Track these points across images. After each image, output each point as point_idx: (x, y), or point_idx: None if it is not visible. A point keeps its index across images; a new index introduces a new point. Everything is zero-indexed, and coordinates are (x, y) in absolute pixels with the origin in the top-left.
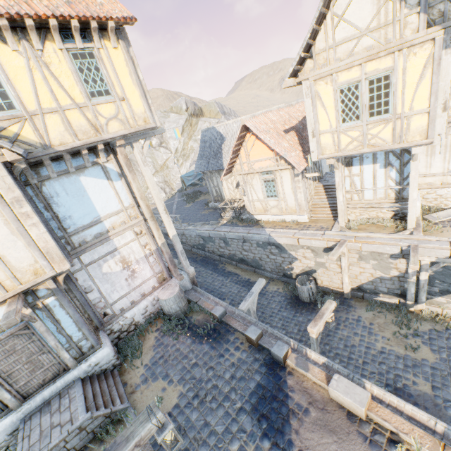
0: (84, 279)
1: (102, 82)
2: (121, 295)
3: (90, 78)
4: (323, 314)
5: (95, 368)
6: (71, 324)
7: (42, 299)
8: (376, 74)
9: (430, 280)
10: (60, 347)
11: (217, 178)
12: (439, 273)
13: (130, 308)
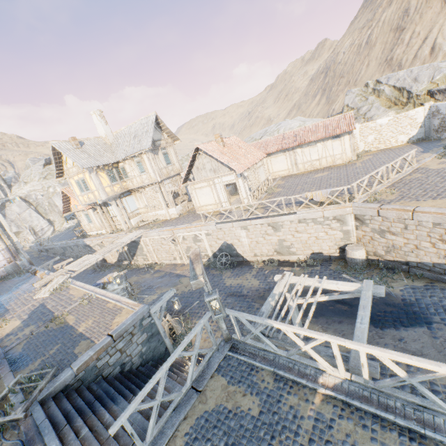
0: None
1: None
2: None
3: None
4: (63, 262)
5: None
6: None
7: None
8: (81, 178)
9: (129, 250)
10: None
11: None
12: (129, 246)
13: None
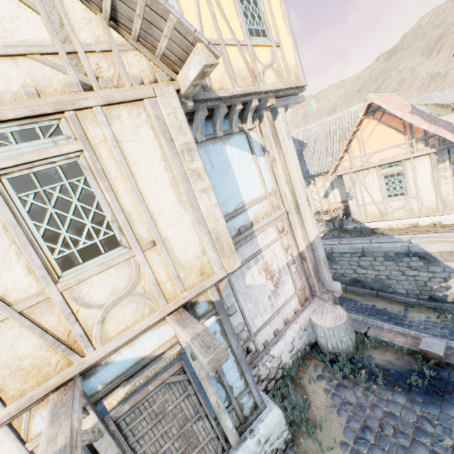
0: (226, 293)
1: (259, 19)
2: (264, 321)
3: (248, 12)
4: None
5: (264, 448)
6: (232, 365)
7: (202, 319)
8: None
9: None
10: (222, 408)
11: None
12: None
13: (273, 341)
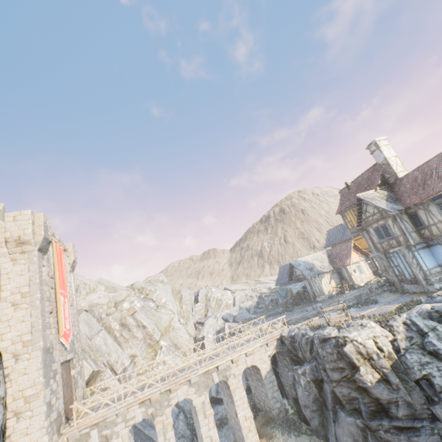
0: None
1: None
2: None
3: None
4: None
5: None
6: None
7: None
8: None
9: None
10: None
11: (318, 280)
12: None
13: None
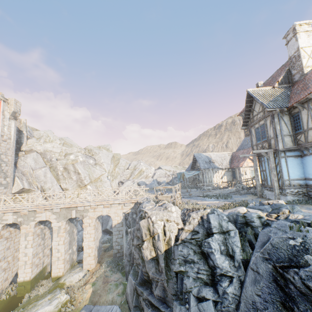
0: None
1: None
2: None
3: None
4: None
5: None
6: None
7: None
8: None
9: None
10: None
11: (211, 173)
12: None
13: None
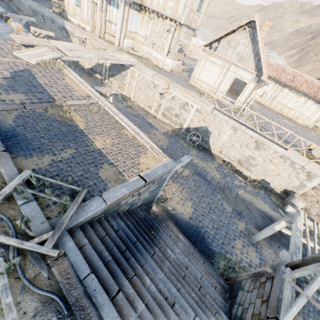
0: None
1: None
2: None
3: None
4: (43, 30)
5: None
6: None
7: None
8: None
9: (110, 68)
10: None
11: None
12: (112, 65)
13: None
